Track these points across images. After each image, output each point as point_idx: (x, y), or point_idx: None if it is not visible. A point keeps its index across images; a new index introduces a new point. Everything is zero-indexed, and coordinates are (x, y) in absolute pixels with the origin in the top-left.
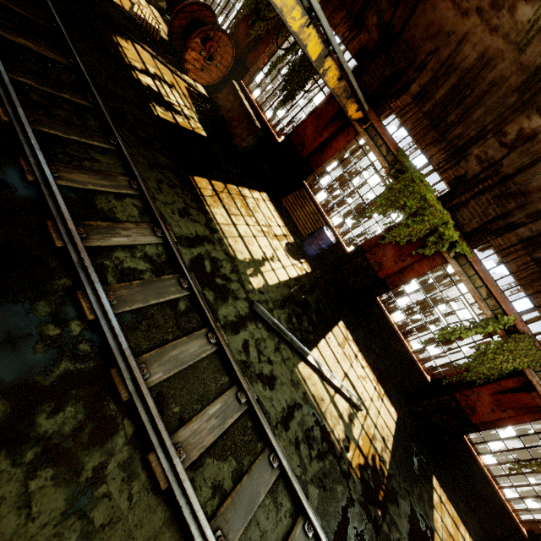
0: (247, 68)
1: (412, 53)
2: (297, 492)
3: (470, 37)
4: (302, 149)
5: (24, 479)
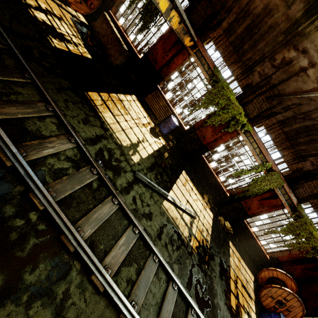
0: (113, 1)
1: None
2: (168, 271)
3: None
4: (155, 64)
5: (25, 311)
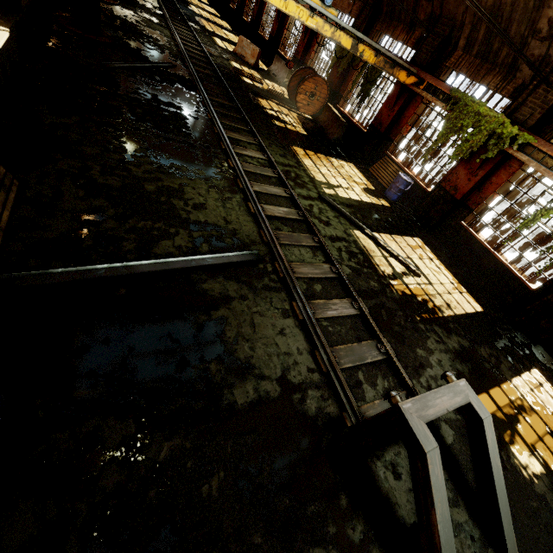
0: (341, 96)
1: (452, 21)
2: (329, 253)
3: None
4: (380, 127)
5: (208, 188)
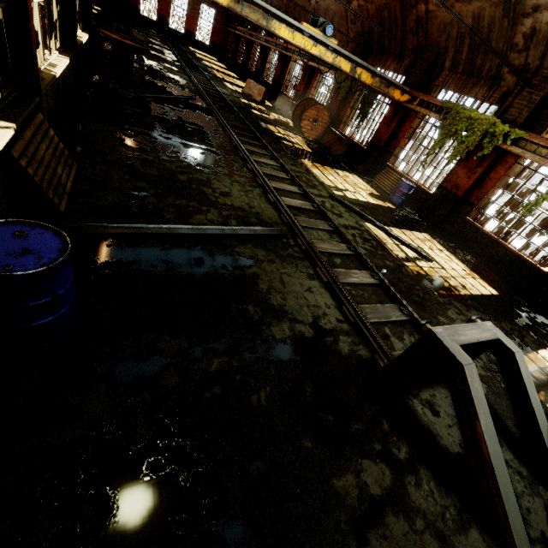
0: (340, 121)
1: (437, 48)
2: (344, 235)
3: (461, 15)
4: (380, 142)
5: (231, 182)
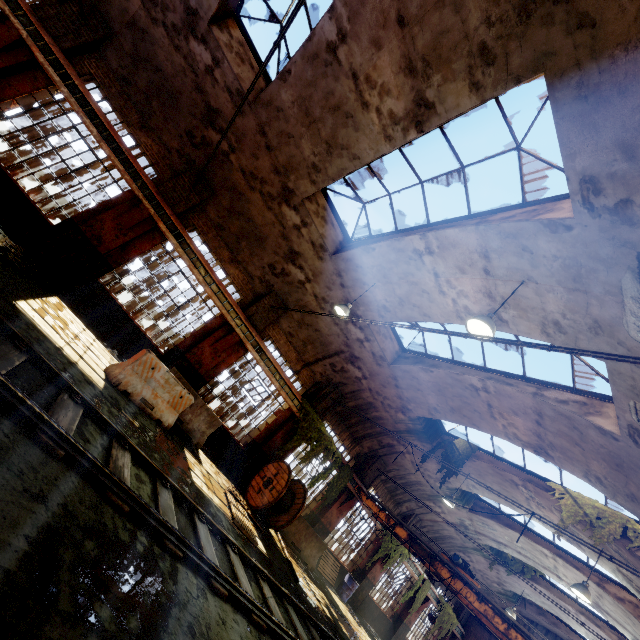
0: None
1: (385, 465)
2: None
3: (415, 475)
4: (330, 526)
5: None
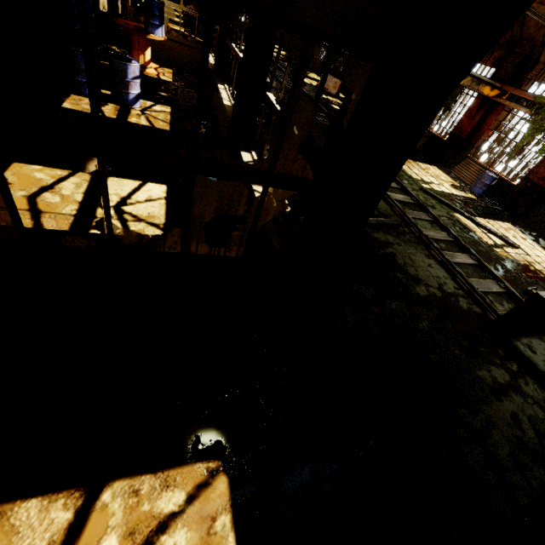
0: None
1: (532, 42)
2: (444, 224)
3: None
4: (461, 134)
5: None
